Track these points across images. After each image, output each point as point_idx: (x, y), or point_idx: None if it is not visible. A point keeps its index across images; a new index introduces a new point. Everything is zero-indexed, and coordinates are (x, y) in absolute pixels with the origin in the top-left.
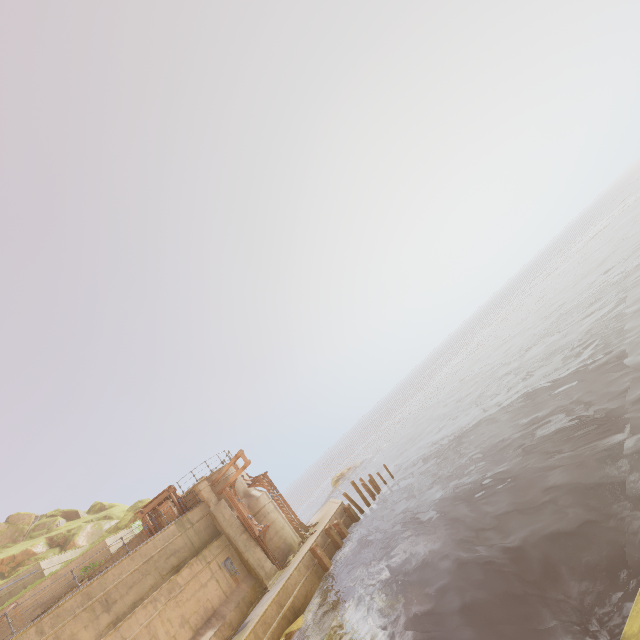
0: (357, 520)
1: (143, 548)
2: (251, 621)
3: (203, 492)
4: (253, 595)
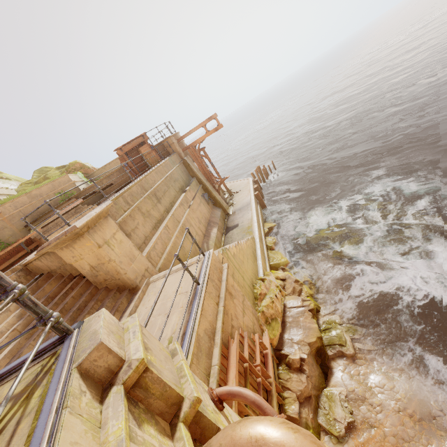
0: (262, 188)
1: (159, 168)
2: (243, 223)
3: (175, 145)
4: (223, 216)
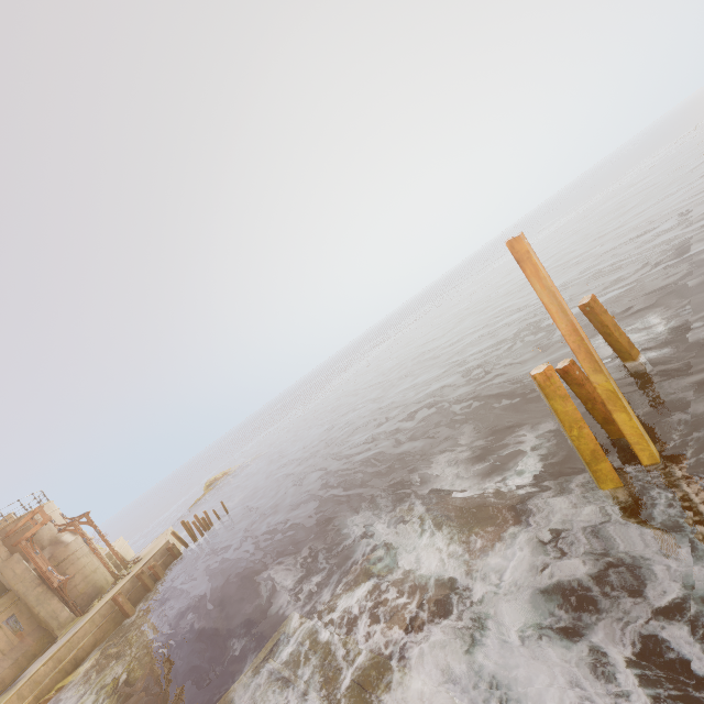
0: (179, 558)
1: None
2: (23, 679)
3: None
4: (39, 647)
